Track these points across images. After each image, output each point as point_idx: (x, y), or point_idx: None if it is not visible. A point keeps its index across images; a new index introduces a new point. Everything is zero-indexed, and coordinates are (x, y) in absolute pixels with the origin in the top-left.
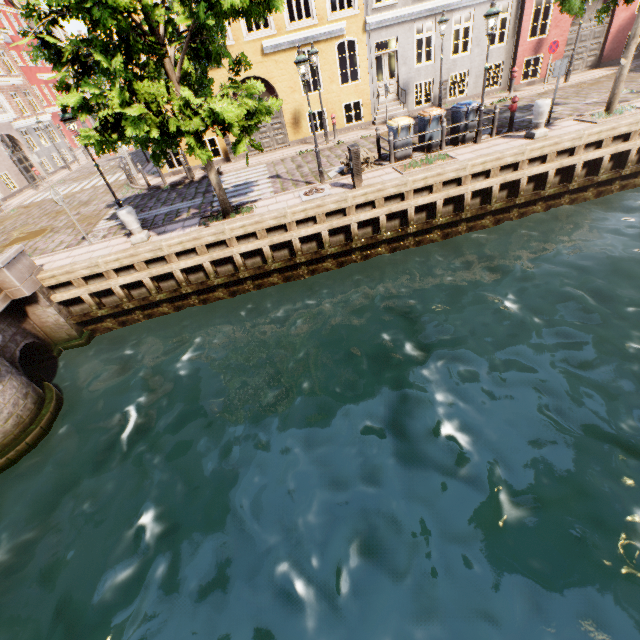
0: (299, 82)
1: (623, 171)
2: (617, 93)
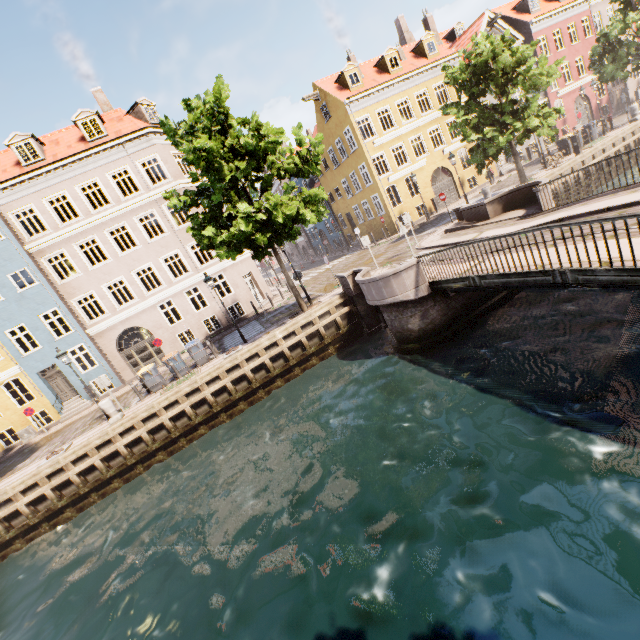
0: (460, 165)
1: None
2: None
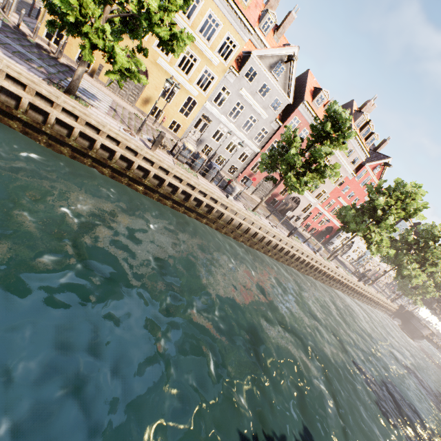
0: (162, 89)
1: (245, 235)
2: (258, 207)
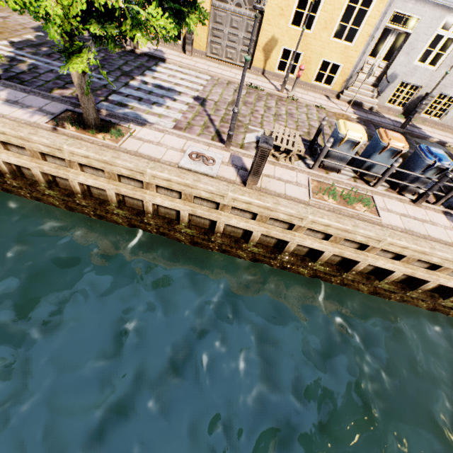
0: (293, 7)
1: None
2: None
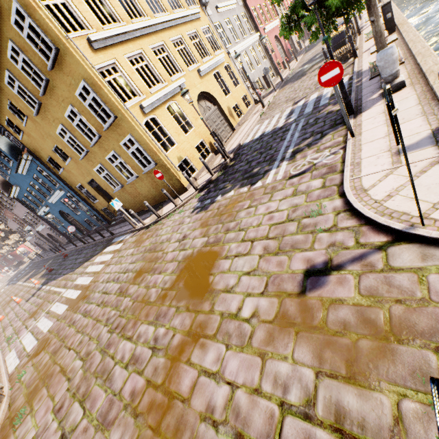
0: (221, 90)
1: None
2: None
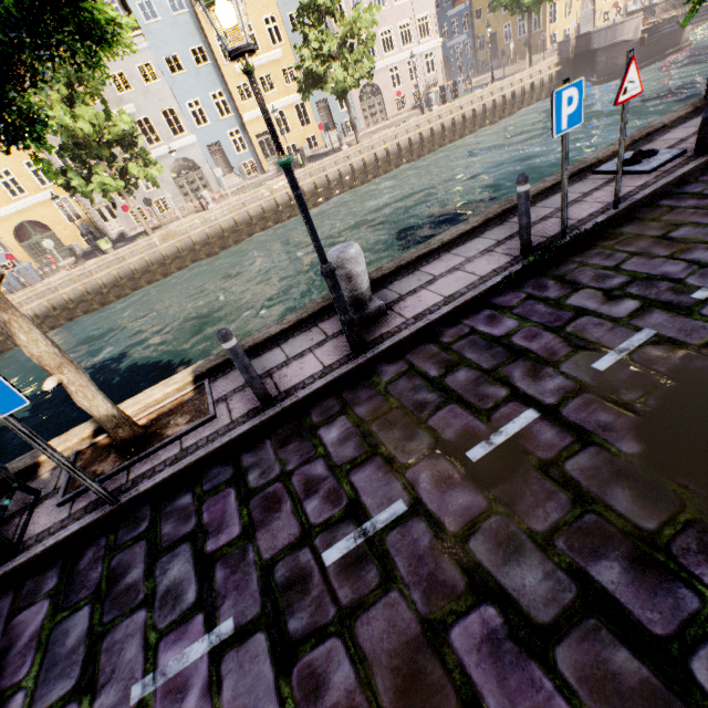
0: None
1: None
2: None
